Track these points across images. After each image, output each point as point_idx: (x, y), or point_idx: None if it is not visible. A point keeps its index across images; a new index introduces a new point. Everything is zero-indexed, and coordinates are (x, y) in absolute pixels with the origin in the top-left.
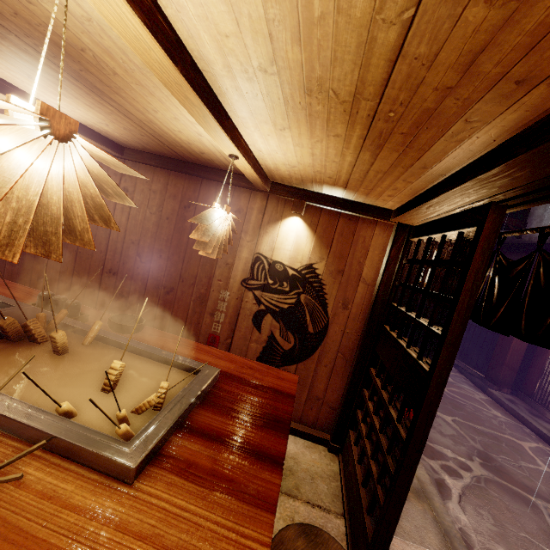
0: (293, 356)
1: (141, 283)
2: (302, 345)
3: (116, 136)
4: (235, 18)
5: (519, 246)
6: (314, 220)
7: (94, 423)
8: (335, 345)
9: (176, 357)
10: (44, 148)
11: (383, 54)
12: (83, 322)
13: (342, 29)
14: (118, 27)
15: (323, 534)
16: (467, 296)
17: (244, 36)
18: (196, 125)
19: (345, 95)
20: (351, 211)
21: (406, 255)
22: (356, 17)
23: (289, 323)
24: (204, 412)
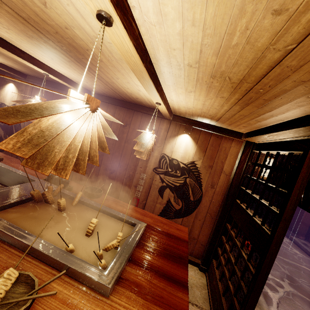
0: (181, 213)
1: (97, 166)
2: (186, 207)
3: (90, 87)
4: (183, 42)
5: None
6: (196, 136)
7: (84, 256)
8: (205, 209)
9: (122, 215)
10: (86, 118)
11: (267, 63)
12: (70, 191)
13: (246, 51)
14: (118, 46)
15: None
16: (296, 192)
17: (184, 50)
18: (138, 86)
19: (235, 80)
20: (219, 133)
21: (251, 160)
22: (257, 46)
23: (179, 194)
24: (140, 250)
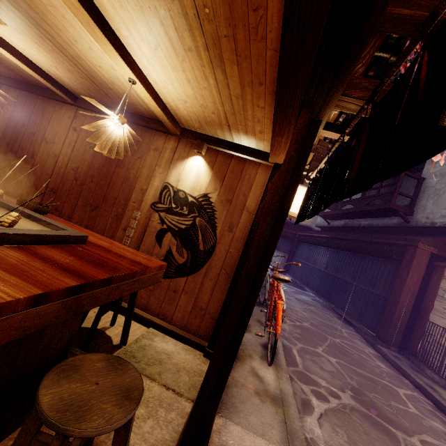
0: (185, 269)
1: (73, 201)
2: (193, 260)
3: (68, 82)
4: None
5: (409, 230)
6: (212, 159)
7: None
8: (220, 262)
9: (54, 222)
10: None
11: None
12: None
13: None
14: None
15: (128, 365)
16: (282, 176)
17: None
18: (106, 56)
19: None
20: (240, 153)
21: None
22: None
23: (184, 241)
24: (49, 248)
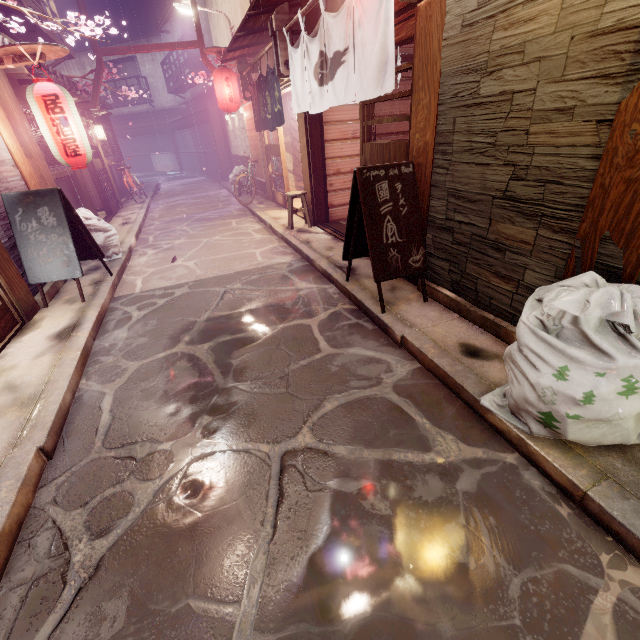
0: None
1: None
2: None
3: None
4: None
5: None
6: None
7: None
8: (88, 175)
9: None
10: None
11: None
12: None
13: None
14: None
15: None
16: None
17: None
18: None
19: None
20: None
21: None
22: None
23: None
24: None
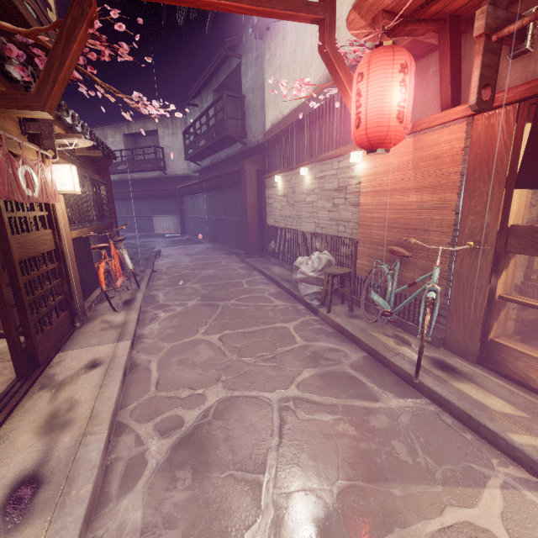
0: None
1: None
2: None
3: None
4: None
5: (251, 152)
6: None
7: None
8: None
9: None
10: None
11: None
12: None
13: None
14: None
15: None
16: None
17: None
18: None
19: None
20: None
21: None
22: None
23: None
24: None
